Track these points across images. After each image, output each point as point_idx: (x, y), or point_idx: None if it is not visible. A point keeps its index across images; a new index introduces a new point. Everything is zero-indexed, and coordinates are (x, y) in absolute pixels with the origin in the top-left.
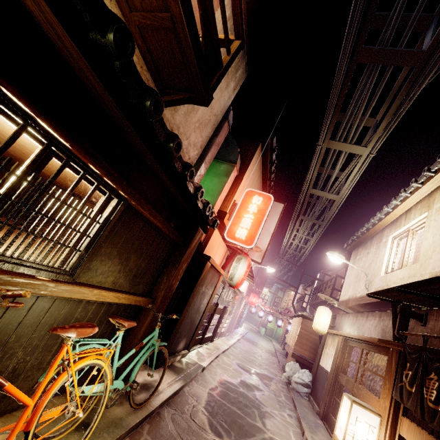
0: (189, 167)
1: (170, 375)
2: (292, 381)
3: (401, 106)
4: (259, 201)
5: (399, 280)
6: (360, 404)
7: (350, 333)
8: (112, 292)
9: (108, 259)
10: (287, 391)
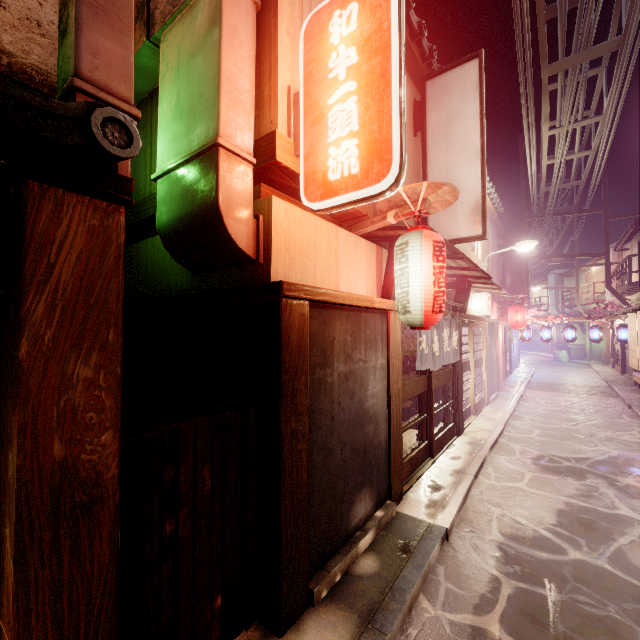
0: None
1: (330, 634)
2: None
3: None
4: (350, 19)
5: None
6: None
7: None
8: None
9: None
10: None
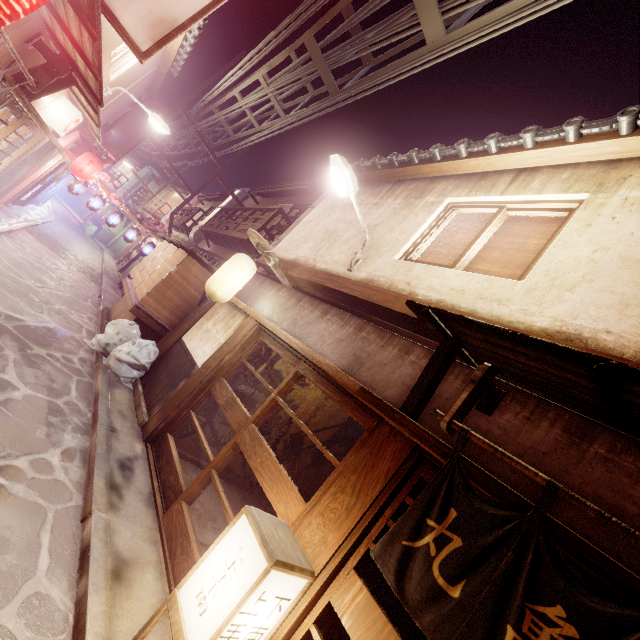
0: None
1: None
2: (112, 356)
3: None
4: None
5: (449, 291)
6: (287, 565)
7: (281, 330)
8: None
9: None
10: (92, 370)
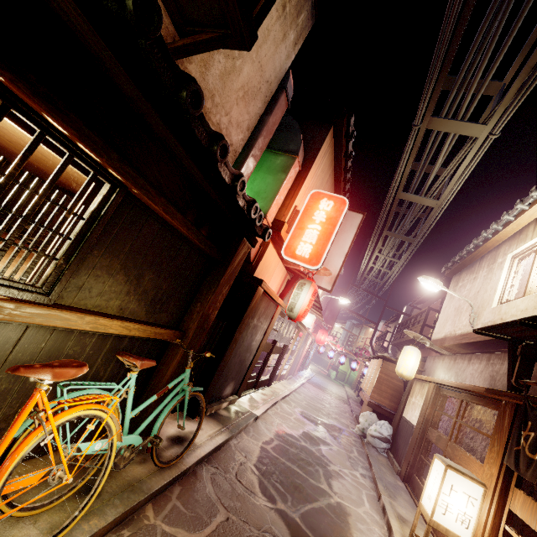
0: (219, 139)
1: (212, 425)
2: (367, 434)
3: None
4: (329, 206)
5: (520, 313)
6: (457, 470)
7: (445, 380)
8: (116, 320)
9: (108, 275)
10: (361, 445)
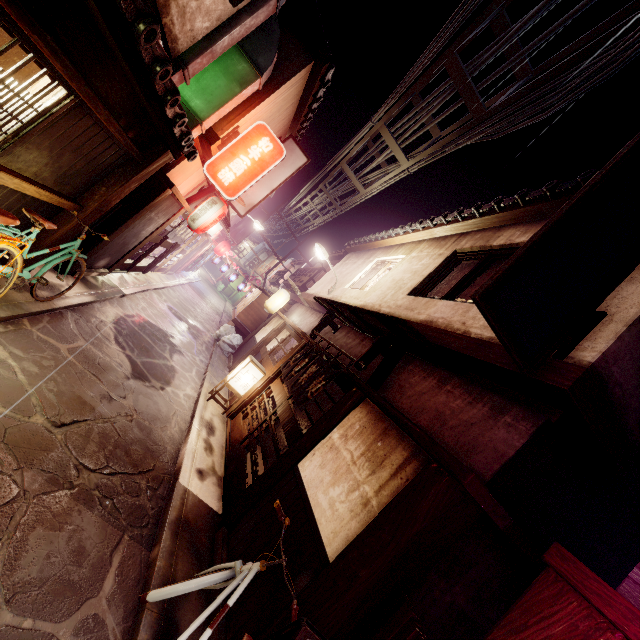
0: (174, 93)
1: (80, 286)
2: (221, 339)
3: (447, 147)
4: (268, 148)
5: (349, 298)
6: (256, 364)
7: (290, 321)
8: (34, 186)
9: (37, 149)
10: (212, 346)
